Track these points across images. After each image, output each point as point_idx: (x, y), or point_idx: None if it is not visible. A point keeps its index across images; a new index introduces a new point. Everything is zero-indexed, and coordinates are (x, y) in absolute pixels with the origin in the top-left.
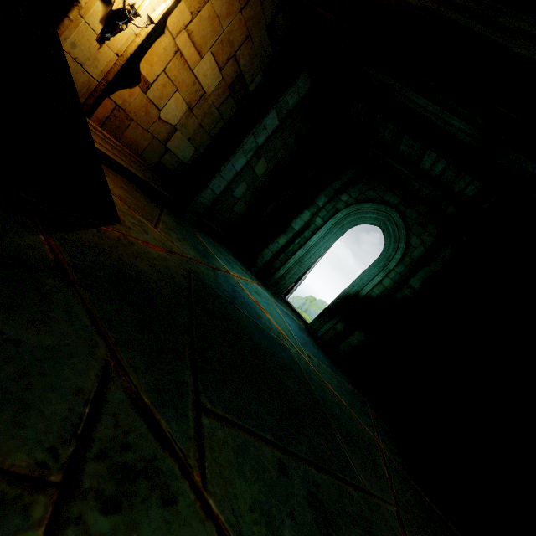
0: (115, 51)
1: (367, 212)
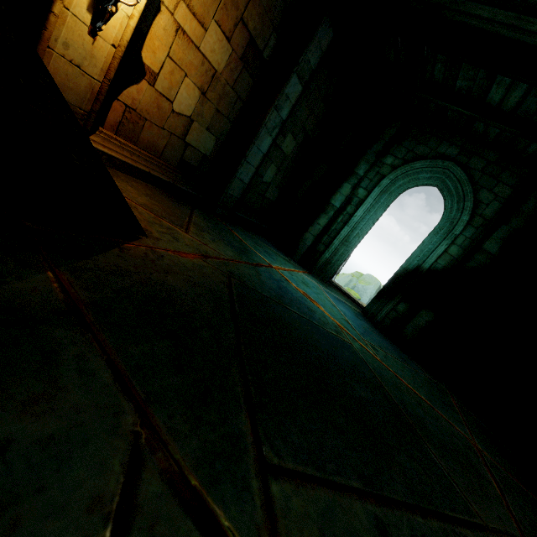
0: (111, 42)
1: (418, 172)
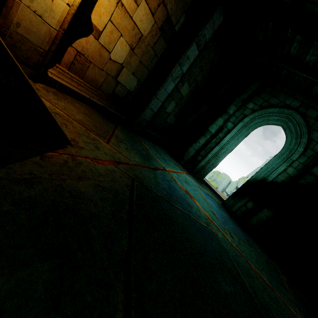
0: (67, 2)
1: (270, 115)
